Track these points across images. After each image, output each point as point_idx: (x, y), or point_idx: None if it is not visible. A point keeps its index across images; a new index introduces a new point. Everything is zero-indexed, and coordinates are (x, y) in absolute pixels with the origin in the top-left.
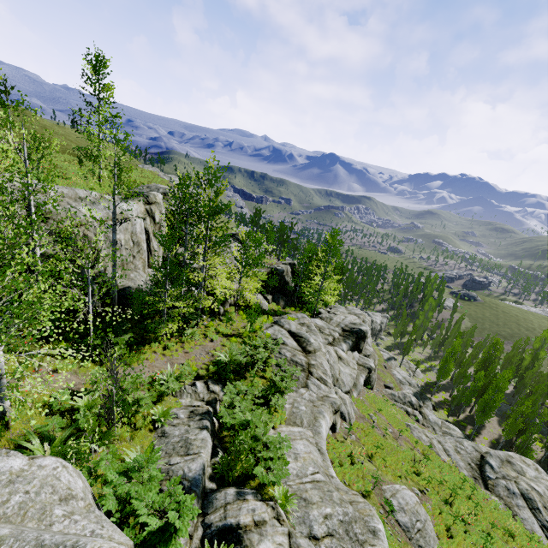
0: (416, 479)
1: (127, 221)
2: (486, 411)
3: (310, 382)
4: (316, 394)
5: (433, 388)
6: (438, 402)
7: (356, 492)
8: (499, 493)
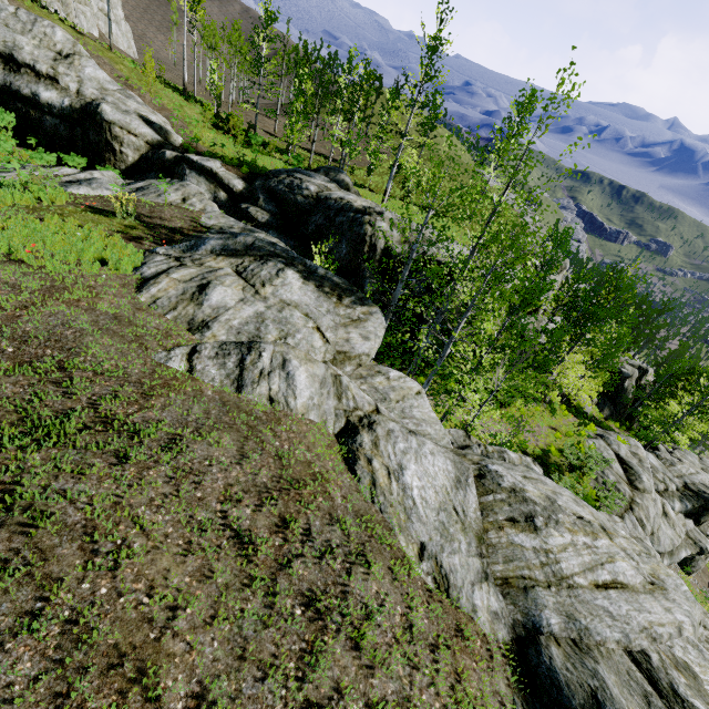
0: None
1: None
2: None
3: (627, 516)
4: (629, 530)
5: None
6: None
7: None
8: None
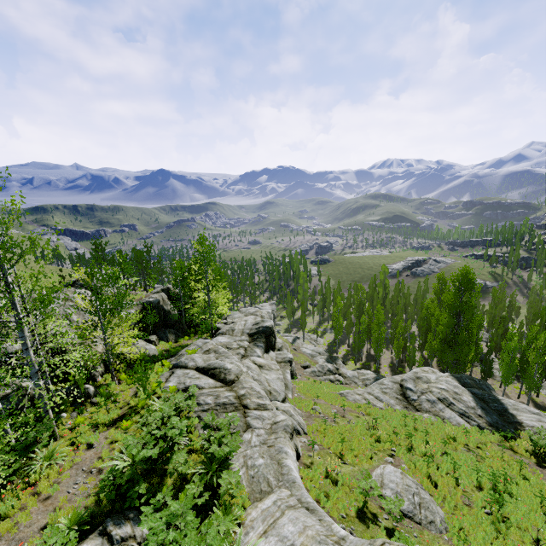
0: (381, 446)
1: None
2: (380, 345)
3: (250, 418)
4: (263, 428)
5: (335, 346)
6: (343, 356)
7: (381, 540)
8: (426, 408)
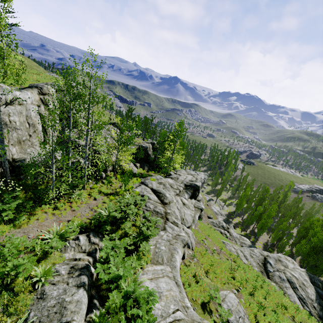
0: (233, 281)
1: (10, 102)
2: (263, 228)
3: (167, 226)
4: (171, 234)
5: (233, 215)
6: (236, 223)
7: (207, 321)
8: (275, 280)
